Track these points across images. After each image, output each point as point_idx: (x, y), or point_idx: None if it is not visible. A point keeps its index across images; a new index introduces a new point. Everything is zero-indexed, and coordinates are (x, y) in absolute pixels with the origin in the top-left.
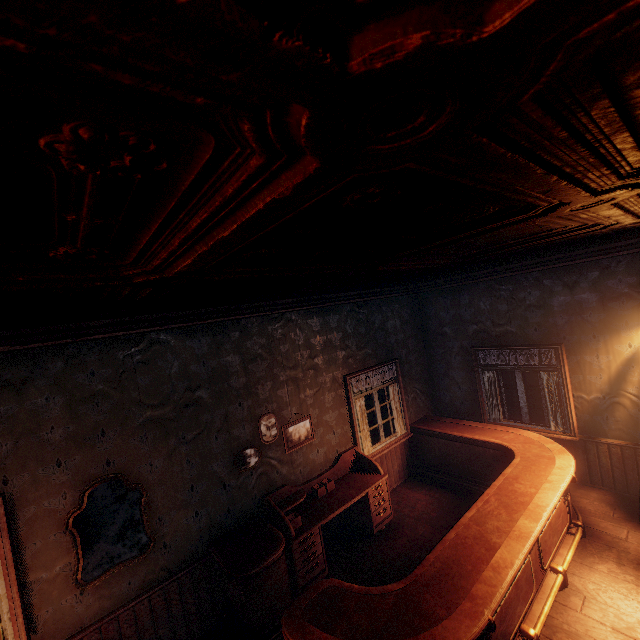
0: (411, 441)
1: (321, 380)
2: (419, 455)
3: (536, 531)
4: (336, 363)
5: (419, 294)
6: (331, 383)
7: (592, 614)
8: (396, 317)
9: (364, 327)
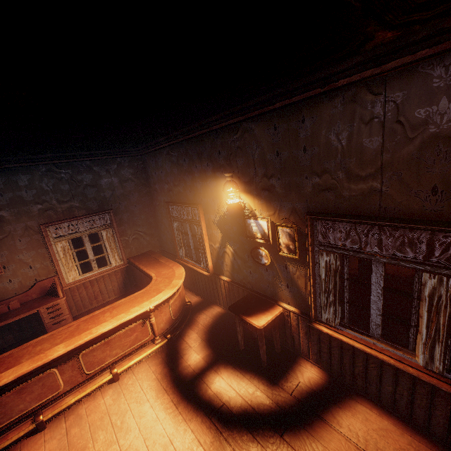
0: (130, 269)
1: (9, 229)
2: (134, 279)
3: (55, 355)
4: (30, 215)
5: (142, 156)
6: (24, 231)
7: (106, 403)
8: (113, 176)
9: (68, 185)
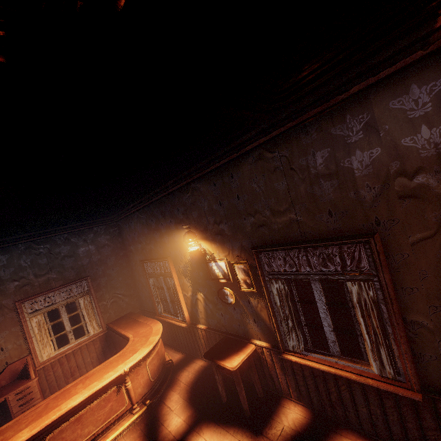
0: (109, 336)
1: None
2: (114, 346)
3: None
4: (6, 293)
5: (117, 222)
6: None
7: None
8: (90, 244)
9: (46, 258)
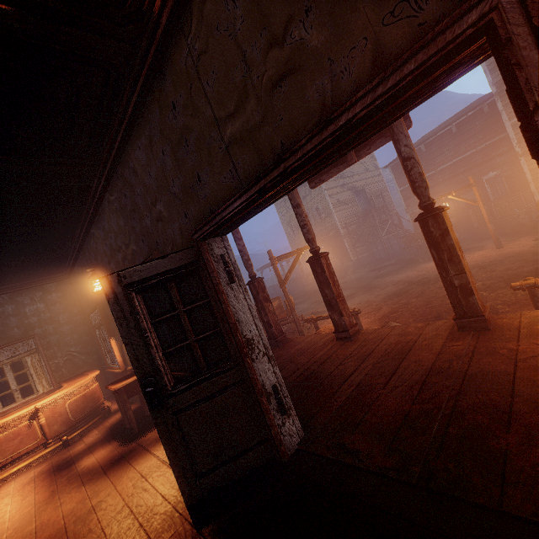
0: None
1: None
2: None
3: None
4: None
5: (70, 279)
6: None
7: None
8: (39, 302)
9: None
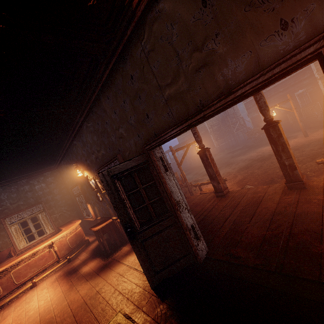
0: None
1: None
2: None
3: None
4: None
5: (58, 169)
6: None
7: (26, 296)
8: (42, 183)
9: (16, 194)
